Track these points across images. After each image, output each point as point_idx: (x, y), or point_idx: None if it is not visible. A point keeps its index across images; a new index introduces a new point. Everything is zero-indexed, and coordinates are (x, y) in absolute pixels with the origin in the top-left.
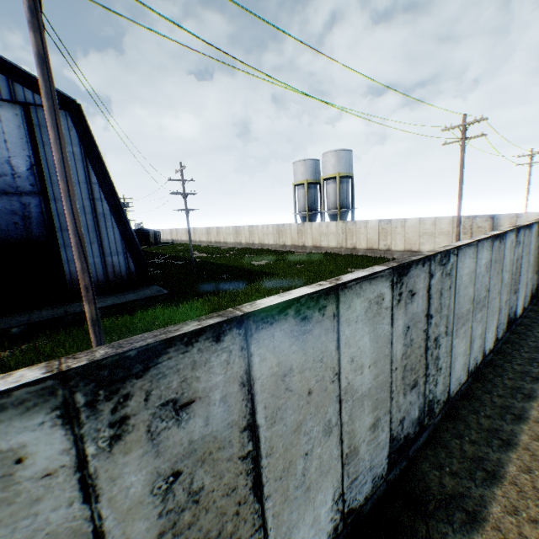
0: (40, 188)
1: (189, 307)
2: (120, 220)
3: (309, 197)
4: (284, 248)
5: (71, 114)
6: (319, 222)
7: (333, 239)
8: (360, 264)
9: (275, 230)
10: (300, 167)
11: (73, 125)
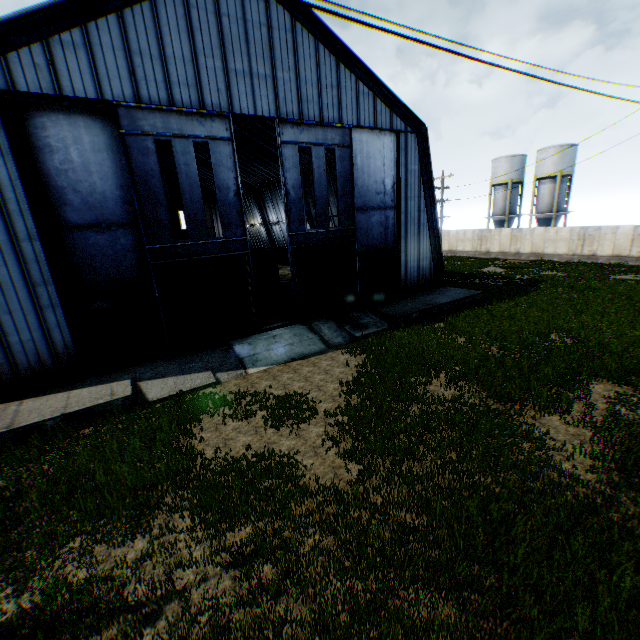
0: (397, 203)
1: (520, 303)
2: (431, 229)
3: (510, 199)
4: (486, 256)
5: (418, 137)
6: (544, 228)
7: (562, 246)
8: (620, 271)
9: (476, 236)
10: (504, 164)
11: (417, 146)
